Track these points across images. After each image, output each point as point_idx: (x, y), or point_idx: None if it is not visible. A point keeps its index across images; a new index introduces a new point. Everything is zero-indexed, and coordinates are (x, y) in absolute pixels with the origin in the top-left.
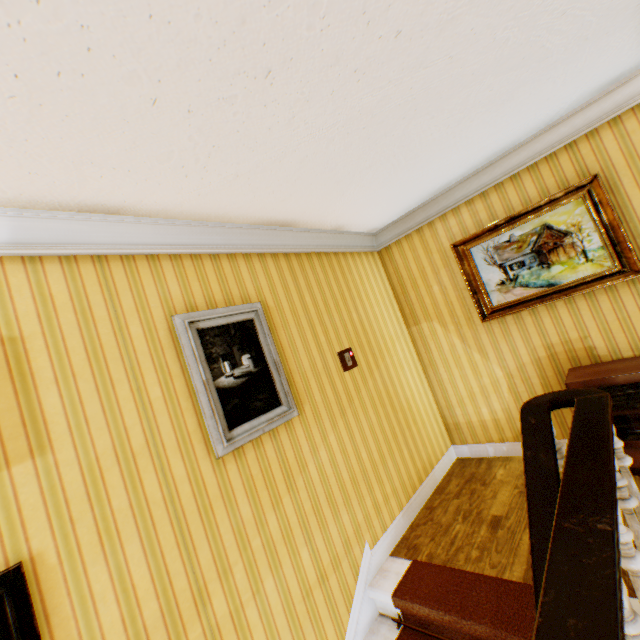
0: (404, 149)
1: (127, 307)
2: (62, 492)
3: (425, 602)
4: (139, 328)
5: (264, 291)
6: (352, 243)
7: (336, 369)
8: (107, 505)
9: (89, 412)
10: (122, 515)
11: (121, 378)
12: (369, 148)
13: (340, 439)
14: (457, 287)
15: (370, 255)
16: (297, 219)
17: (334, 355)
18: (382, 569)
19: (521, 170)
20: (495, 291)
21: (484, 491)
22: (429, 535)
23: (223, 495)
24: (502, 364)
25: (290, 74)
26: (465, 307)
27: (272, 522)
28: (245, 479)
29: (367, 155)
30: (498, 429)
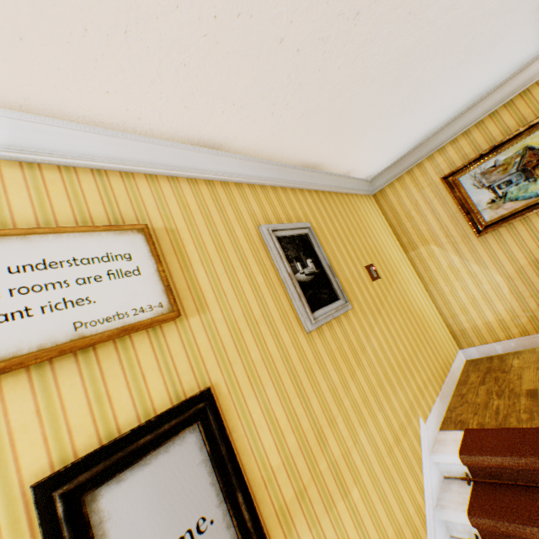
0: (416, 91)
1: (231, 217)
2: (220, 342)
3: (495, 453)
4: (241, 232)
5: (308, 216)
6: (356, 187)
7: (366, 279)
8: (248, 356)
9: (224, 287)
10: (258, 365)
11: (237, 266)
12: (394, 89)
13: (382, 332)
14: (449, 212)
15: (368, 198)
16: (323, 162)
17: (363, 268)
18: (437, 440)
19: (498, 108)
20: (486, 209)
21: (507, 376)
22: (470, 412)
23: (317, 362)
24: (500, 270)
25: (369, 16)
26: (459, 227)
27: (353, 388)
28: (328, 352)
29: (390, 96)
30: (503, 328)
